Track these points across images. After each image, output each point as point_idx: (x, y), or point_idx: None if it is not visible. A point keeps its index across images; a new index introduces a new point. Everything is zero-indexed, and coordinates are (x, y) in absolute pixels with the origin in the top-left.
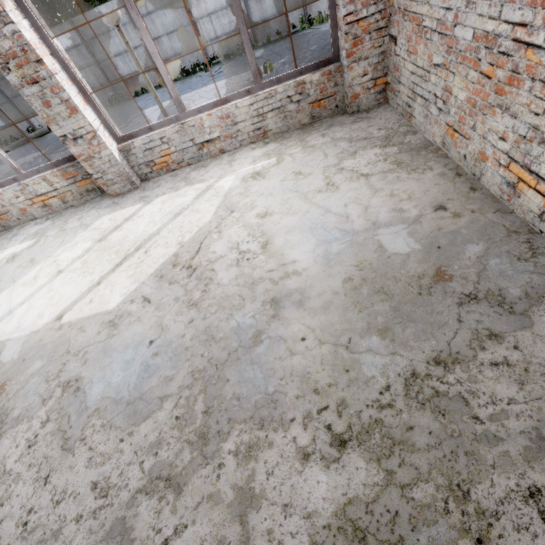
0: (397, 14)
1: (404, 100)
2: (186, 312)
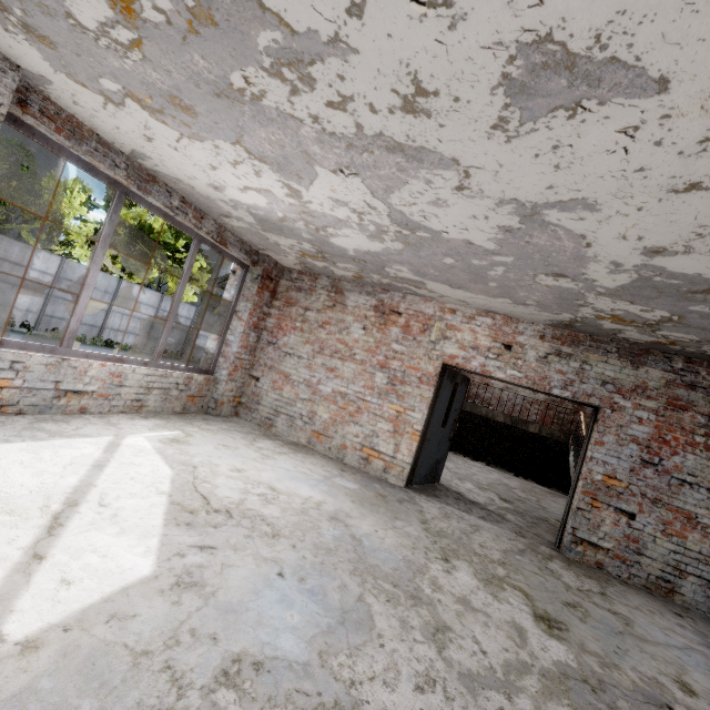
0: (262, 366)
1: (263, 415)
2: (279, 542)
